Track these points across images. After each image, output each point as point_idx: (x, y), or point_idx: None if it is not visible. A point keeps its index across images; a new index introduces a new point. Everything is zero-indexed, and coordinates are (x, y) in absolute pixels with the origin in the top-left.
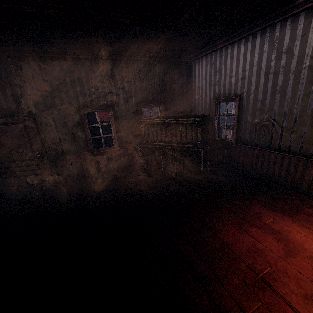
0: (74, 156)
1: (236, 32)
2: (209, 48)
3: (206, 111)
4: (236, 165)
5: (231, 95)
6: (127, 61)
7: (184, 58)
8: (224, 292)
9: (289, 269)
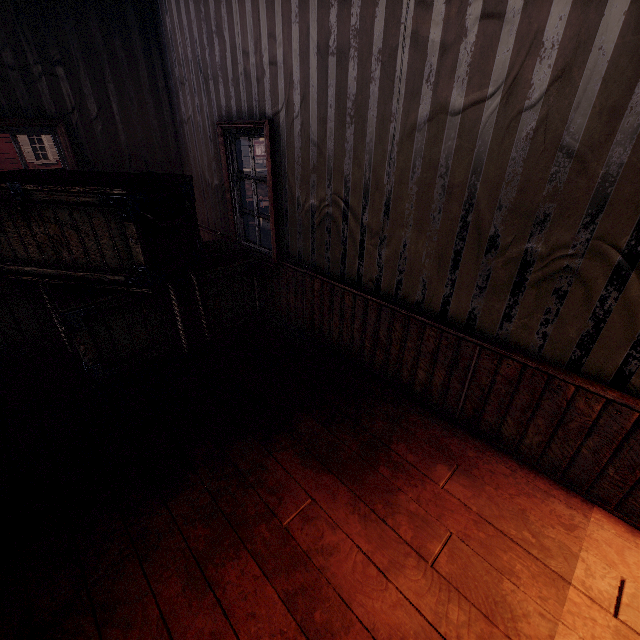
0: None
1: None
2: None
3: (210, 161)
4: (286, 315)
5: (255, 118)
6: None
7: None
8: None
9: None
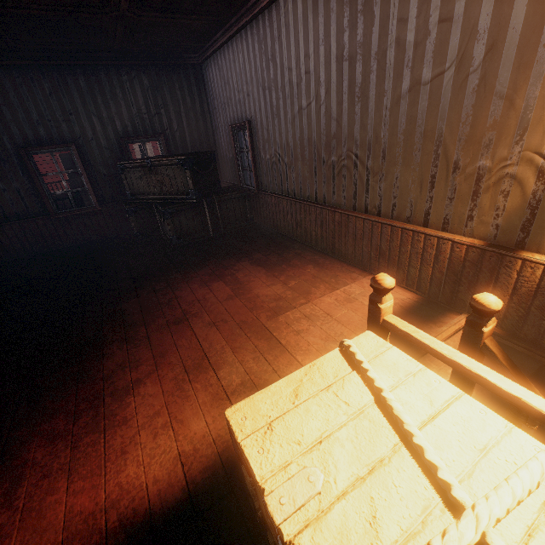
0: (26, 224)
1: (228, 23)
2: (211, 44)
3: (228, 145)
4: (264, 222)
5: (244, 120)
6: (86, 68)
7: (187, 59)
8: (141, 329)
9: (218, 308)
